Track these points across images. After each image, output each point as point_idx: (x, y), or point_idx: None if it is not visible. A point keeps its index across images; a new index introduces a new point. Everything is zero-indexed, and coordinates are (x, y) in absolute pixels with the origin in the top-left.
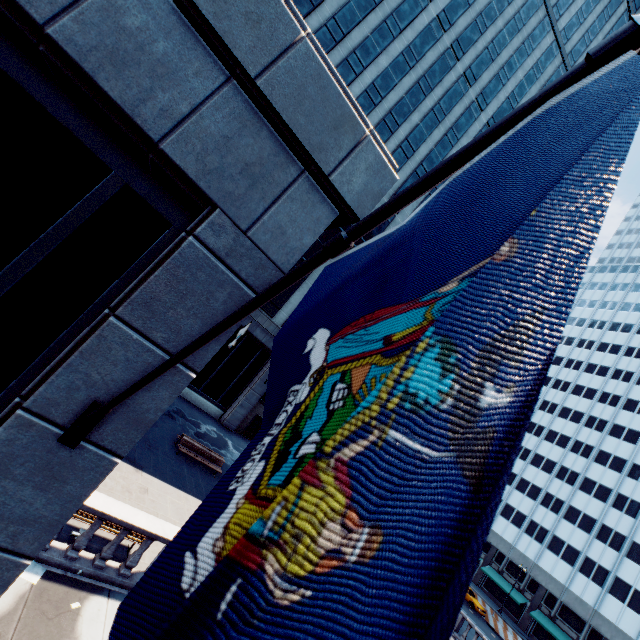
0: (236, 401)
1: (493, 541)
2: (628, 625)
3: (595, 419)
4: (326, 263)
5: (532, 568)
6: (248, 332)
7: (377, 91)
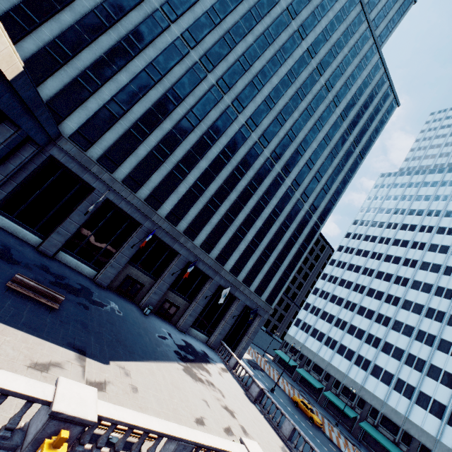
0: (108, 263)
1: (332, 372)
2: (430, 427)
3: (401, 278)
4: (181, 150)
5: (360, 390)
6: (114, 204)
7: (216, 13)
